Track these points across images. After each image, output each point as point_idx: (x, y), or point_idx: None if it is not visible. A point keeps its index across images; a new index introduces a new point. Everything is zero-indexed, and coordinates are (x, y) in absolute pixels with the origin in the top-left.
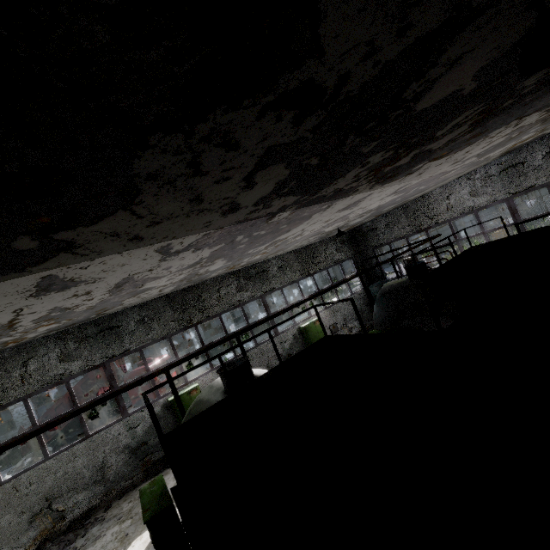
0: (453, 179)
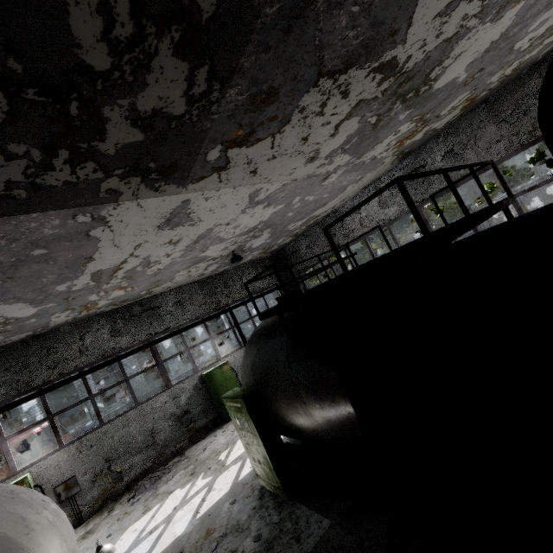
0: (358, 189)
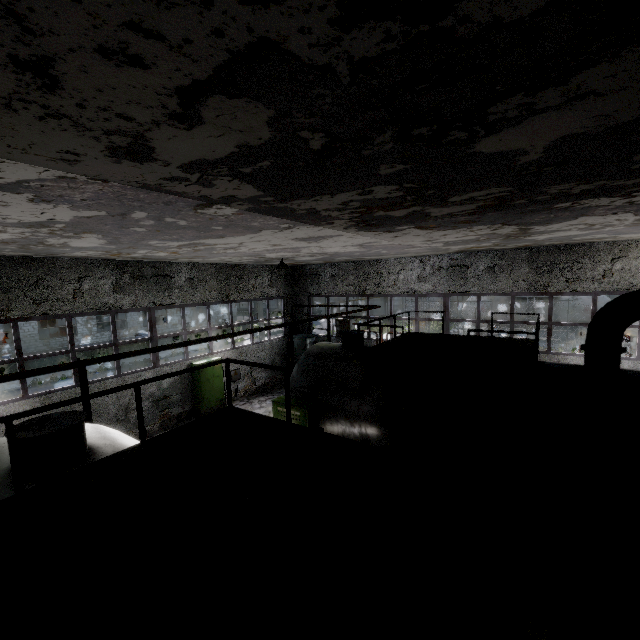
0: (410, 255)
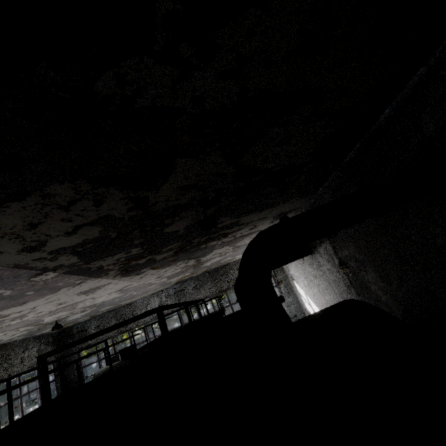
0: (151, 293)
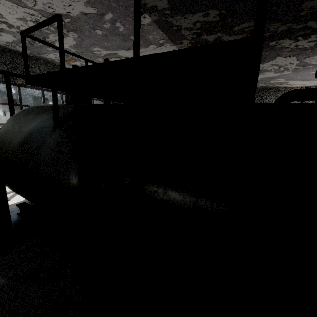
0: None
